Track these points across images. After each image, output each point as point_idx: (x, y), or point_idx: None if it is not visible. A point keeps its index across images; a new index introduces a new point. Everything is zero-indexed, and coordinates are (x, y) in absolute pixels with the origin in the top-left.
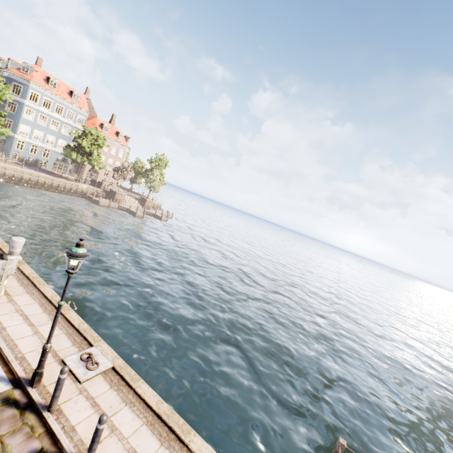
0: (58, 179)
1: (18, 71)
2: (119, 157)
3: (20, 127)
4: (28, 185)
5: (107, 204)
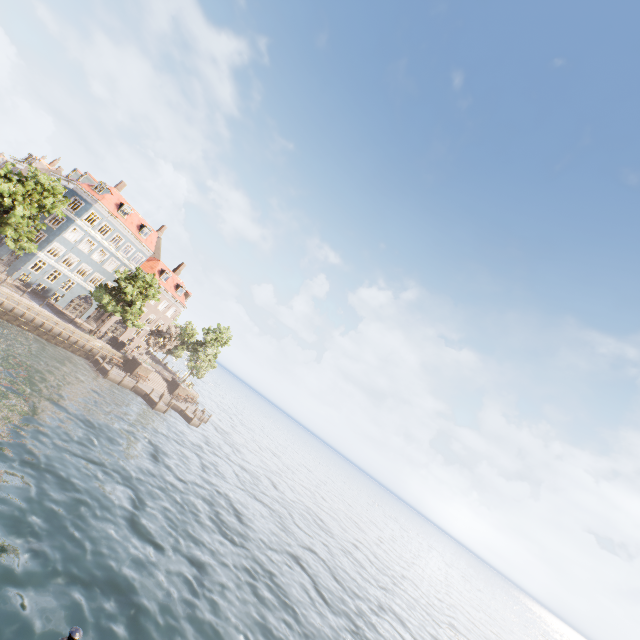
0: (65, 324)
1: (88, 188)
2: (166, 315)
3: (52, 244)
4: (15, 322)
5: (119, 379)
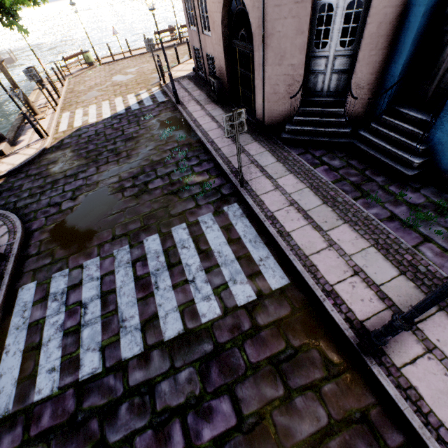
0: None
1: None
2: None
3: None
4: None
5: None
